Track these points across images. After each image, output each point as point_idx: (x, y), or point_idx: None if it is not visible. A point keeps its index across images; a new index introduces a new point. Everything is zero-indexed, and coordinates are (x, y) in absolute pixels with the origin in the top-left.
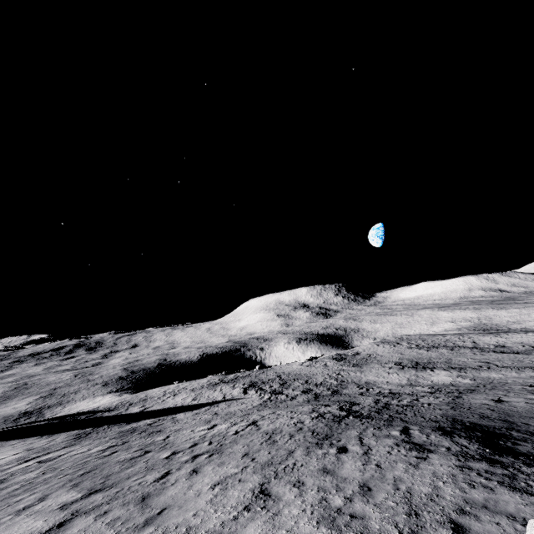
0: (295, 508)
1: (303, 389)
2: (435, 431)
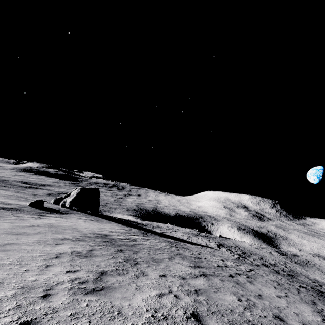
0: None
1: (261, 262)
2: None
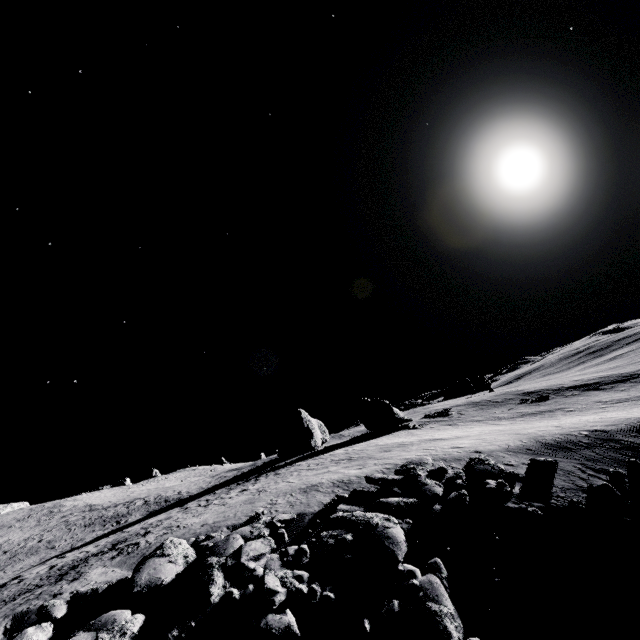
0: None
1: None
2: None
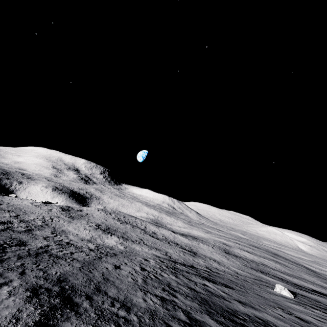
0: None
1: (5, 220)
2: (26, 292)
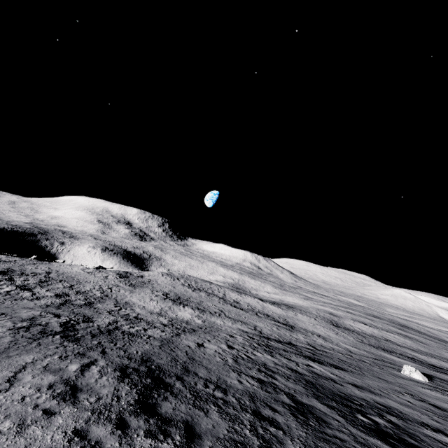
0: None
1: (60, 292)
2: (115, 372)
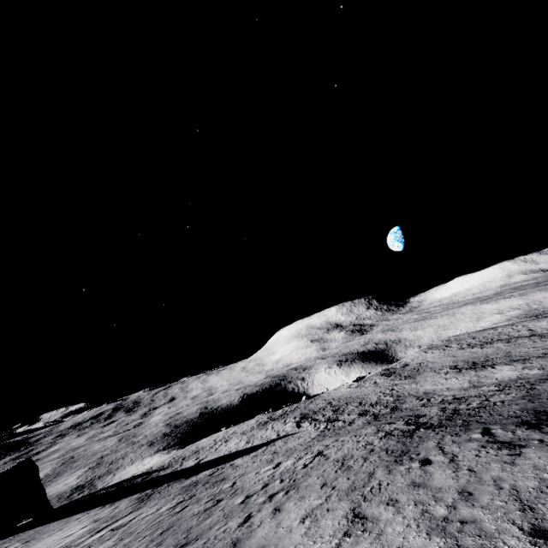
0: (398, 525)
1: (359, 411)
2: (520, 426)
